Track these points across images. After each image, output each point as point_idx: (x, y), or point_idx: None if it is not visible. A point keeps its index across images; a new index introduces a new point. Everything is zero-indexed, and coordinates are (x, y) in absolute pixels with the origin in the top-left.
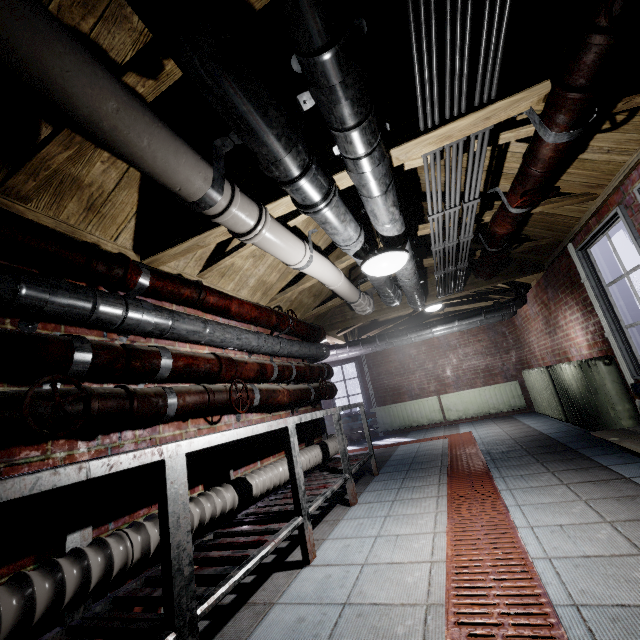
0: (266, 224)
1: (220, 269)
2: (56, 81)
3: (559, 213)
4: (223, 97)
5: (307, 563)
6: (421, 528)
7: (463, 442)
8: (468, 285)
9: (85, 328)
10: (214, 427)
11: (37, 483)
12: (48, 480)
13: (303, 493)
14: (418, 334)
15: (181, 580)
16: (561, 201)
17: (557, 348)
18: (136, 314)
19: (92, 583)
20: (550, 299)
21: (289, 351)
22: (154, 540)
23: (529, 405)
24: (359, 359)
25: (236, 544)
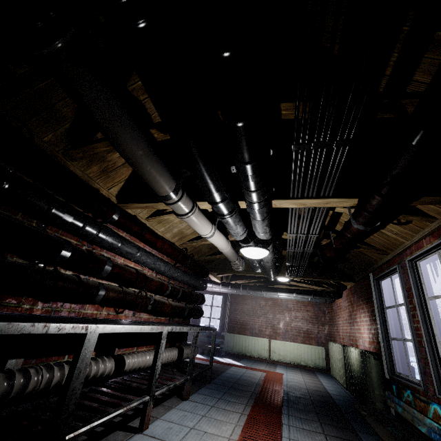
0: (194, 213)
1: (160, 219)
2: (120, 141)
3: (367, 254)
4: (193, 166)
5: (141, 431)
6: (222, 432)
7: (274, 379)
8: (306, 274)
9: (72, 234)
10: (118, 315)
11: (23, 328)
12: (28, 328)
13: (156, 380)
14: (268, 293)
15: (66, 412)
16: (368, 249)
17: (352, 335)
18: (103, 236)
19: (11, 395)
20: (355, 301)
21: (182, 279)
22: (55, 380)
23: (328, 368)
24: (226, 295)
25: (102, 401)
